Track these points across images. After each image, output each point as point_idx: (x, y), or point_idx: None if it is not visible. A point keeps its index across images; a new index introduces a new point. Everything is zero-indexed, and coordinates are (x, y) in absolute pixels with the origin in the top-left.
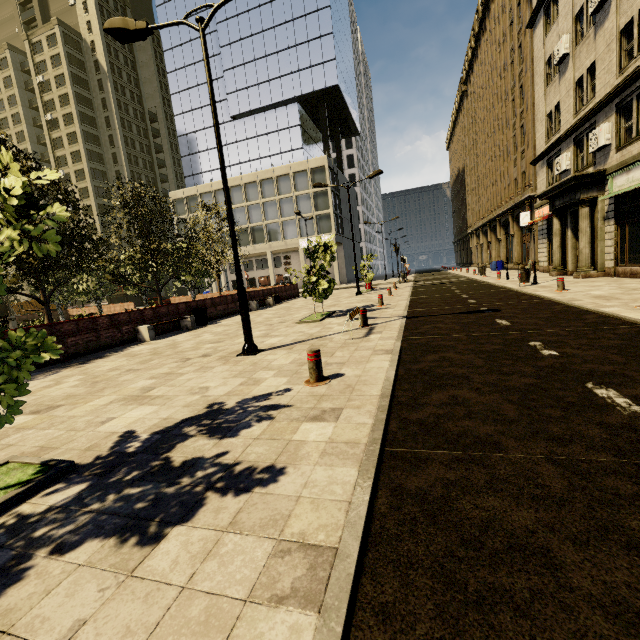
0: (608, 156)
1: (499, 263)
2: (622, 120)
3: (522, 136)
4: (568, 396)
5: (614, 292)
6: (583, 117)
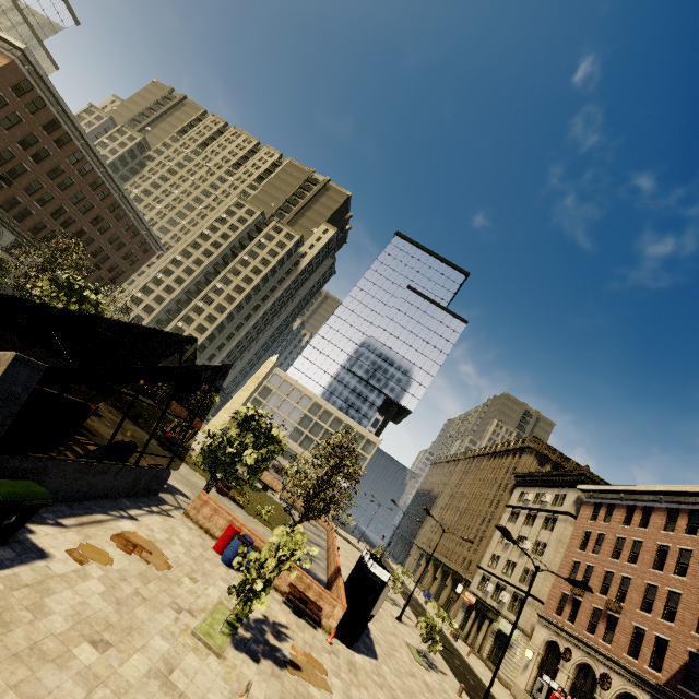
0: (504, 607)
1: (430, 595)
2: (513, 598)
3: (479, 541)
4: (477, 692)
5: (484, 673)
6: (504, 580)
